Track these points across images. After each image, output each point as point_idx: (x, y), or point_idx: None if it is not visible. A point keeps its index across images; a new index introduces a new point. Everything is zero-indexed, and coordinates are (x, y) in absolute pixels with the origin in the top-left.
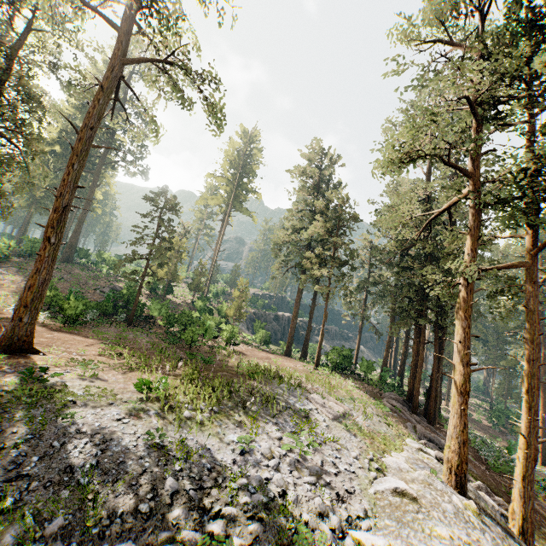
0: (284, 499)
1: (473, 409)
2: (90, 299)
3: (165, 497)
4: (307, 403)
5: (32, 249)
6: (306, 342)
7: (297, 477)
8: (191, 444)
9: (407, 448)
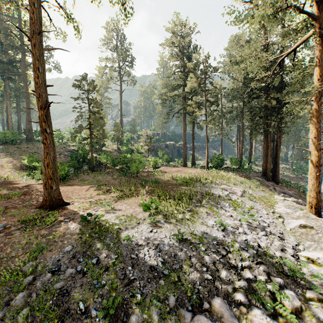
0: (261, 248)
1: (283, 170)
2: (60, 161)
3: (212, 267)
4: (223, 191)
5: (6, 138)
6: (193, 156)
7: (256, 234)
8: (196, 233)
9: (278, 200)
